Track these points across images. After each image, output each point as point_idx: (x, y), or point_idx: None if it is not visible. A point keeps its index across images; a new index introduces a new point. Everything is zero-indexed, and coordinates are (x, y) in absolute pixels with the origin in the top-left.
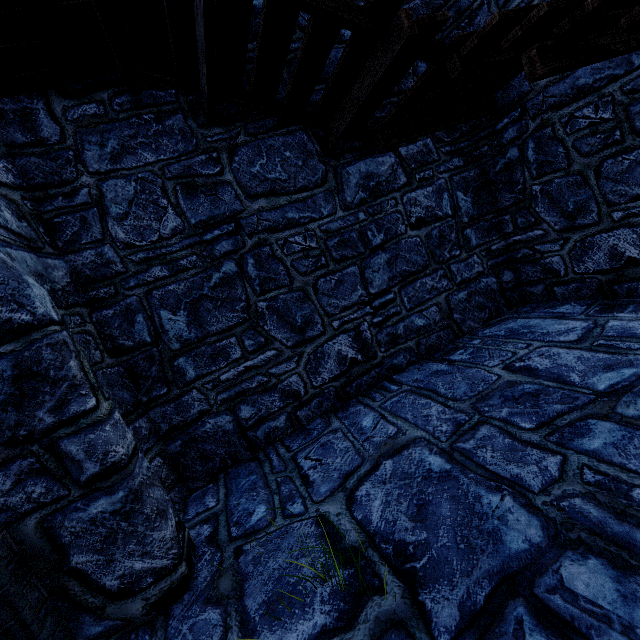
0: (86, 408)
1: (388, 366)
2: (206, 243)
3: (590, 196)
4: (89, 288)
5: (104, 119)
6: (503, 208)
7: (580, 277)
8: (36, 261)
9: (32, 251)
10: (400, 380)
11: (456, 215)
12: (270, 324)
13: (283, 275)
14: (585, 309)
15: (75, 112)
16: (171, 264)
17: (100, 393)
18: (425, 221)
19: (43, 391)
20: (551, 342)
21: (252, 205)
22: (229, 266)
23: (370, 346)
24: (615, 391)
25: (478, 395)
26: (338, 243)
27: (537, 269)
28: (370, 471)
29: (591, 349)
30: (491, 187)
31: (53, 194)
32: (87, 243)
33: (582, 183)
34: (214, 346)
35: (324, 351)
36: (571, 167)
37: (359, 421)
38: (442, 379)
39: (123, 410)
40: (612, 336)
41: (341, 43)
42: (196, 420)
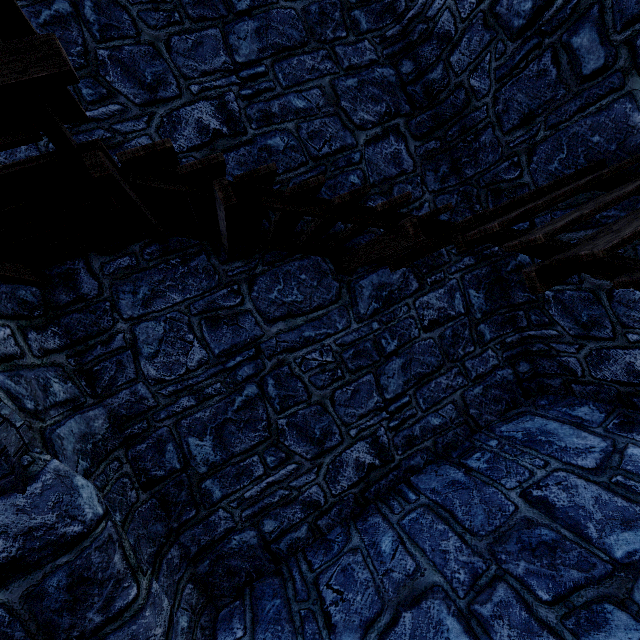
0: (129, 600)
1: (405, 468)
2: (229, 370)
3: (603, 314)
4: (125, 427)
5: (136, 269)
6: (516, 304)
7: (598, 382)
8: (80, 421)
9: (76, 411)
10: (418, 486)
11: (469, 312)
12: (290, 439)
13: (301, 391)
14: (604, 419)
15: (111, 266)
16: (197, 393)
17: (140, 572)
18: (438, 322)
19: (92, 593)
20: (569, 465)
21: (271, 329)
22: (251, 389)
23: (387, 450)
24: (632, 564)
25: (495, 532)
26: (353, 354)
27: (553, 364)
28: (390, 625)
29: (609, 488)
30: (503, 284)
31: (93, 344)
32: (122, 384)
33: (594, 300)
34: (238, 466)
35: (342, 460)
36: (583, 284)
37: (378, 541)
38: (459, 496)
39: (157, 545)
40: (631, 472)
41: (351, 165)
42: (223, 538)
